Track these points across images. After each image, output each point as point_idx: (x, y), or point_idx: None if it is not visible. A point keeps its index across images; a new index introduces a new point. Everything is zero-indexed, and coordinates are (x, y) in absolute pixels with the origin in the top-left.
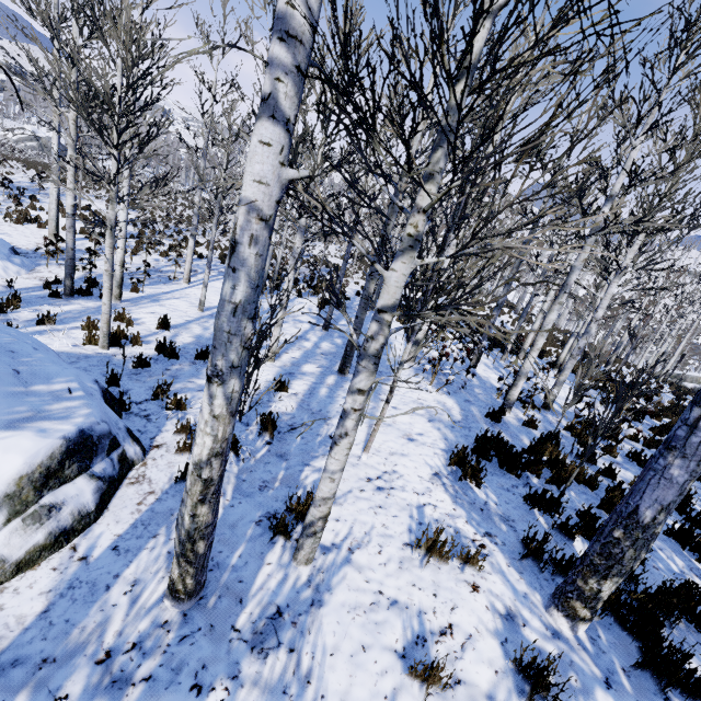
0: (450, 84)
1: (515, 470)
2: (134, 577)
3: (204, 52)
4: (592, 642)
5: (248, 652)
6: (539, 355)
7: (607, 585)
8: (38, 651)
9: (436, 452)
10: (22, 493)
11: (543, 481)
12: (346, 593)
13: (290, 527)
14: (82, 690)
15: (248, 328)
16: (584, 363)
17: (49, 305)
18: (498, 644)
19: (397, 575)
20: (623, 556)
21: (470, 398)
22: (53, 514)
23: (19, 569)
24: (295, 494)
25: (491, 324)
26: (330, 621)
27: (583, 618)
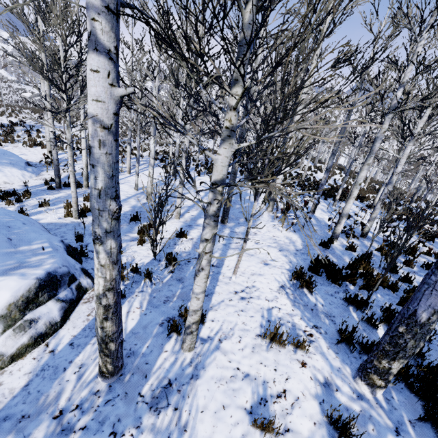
0: (240, 6)
1: (337, 281)
2: (81, 362)
3: (23, 3)
4: (386, 402)
5: (147, 410)
6: (360, 200)
7: (395, 364)
8: (20, 410)
9: (283, 272)
10: (11, 314)
11: (358, 288)
12: (215, 369)
13: (181, 326)
14: (43, 435)
15: (112, 205)
16: (393, 203)
17: (47, 194)
18: (317, 404)
19: (250, 357)
20: (406, 345)
21: (309, 233)
22: (32, 325)
23: (13, 359)
24: (182, 306)
25: (271, 190)
26: (202, 389)
27: (379, 386)
